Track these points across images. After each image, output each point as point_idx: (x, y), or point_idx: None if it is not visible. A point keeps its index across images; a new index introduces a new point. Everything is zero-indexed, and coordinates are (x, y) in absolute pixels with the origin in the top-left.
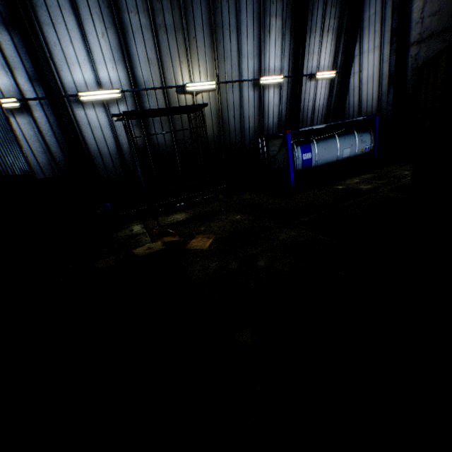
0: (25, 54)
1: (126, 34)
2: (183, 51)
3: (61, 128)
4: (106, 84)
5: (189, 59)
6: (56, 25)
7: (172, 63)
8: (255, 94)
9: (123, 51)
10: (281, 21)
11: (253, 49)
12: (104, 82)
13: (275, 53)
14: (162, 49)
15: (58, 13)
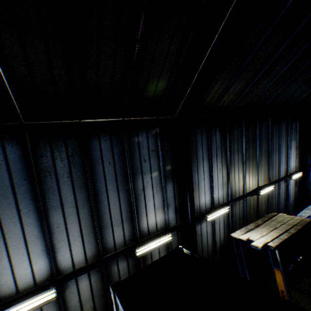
0: (177, 193)
1: (230, 166)
2: (254, 168)
3: (193, 250)
4: (215, 201)
5: (258, 173)
6: (198, 170)
7: (249, 177)
8: (284, 184)
9: (227, 177)
10: (295, 141)
11: (284, 158)
12: (214, 200)
13: (292, 158)
14: (245, 170)
15: (200, 162)
